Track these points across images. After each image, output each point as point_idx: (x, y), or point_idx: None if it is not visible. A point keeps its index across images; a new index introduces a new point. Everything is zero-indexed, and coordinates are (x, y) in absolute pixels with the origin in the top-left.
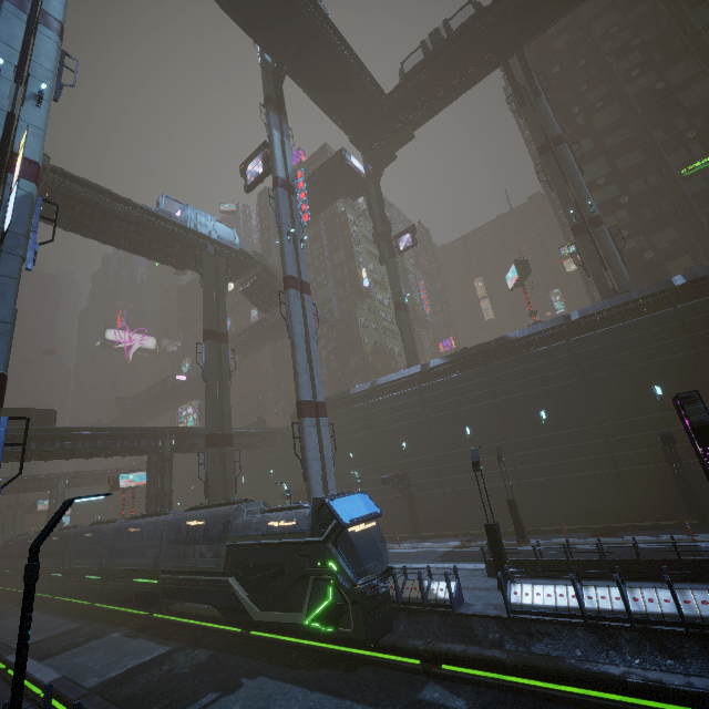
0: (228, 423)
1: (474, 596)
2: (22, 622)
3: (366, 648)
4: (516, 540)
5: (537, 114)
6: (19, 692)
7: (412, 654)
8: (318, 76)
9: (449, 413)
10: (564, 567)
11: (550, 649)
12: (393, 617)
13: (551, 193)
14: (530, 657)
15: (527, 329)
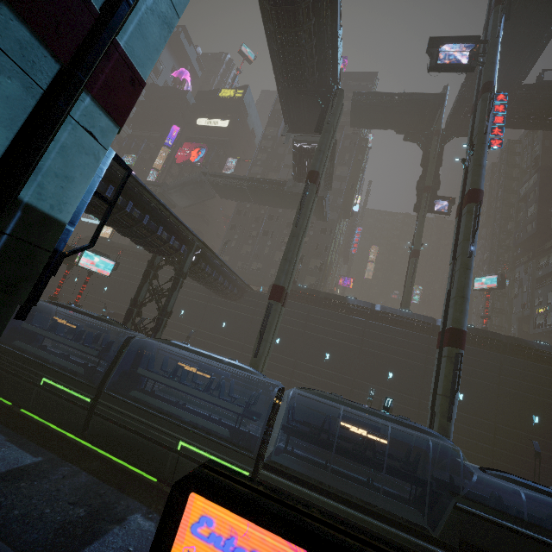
0: (291, 282)
1: None
2: None
3: None
4: None
5: (548, 180)
6: None
7: None
8: (519, 21)
9: None
10: None
11: None
12: None
13: (501, 234)
14: None
15: (545, 345)
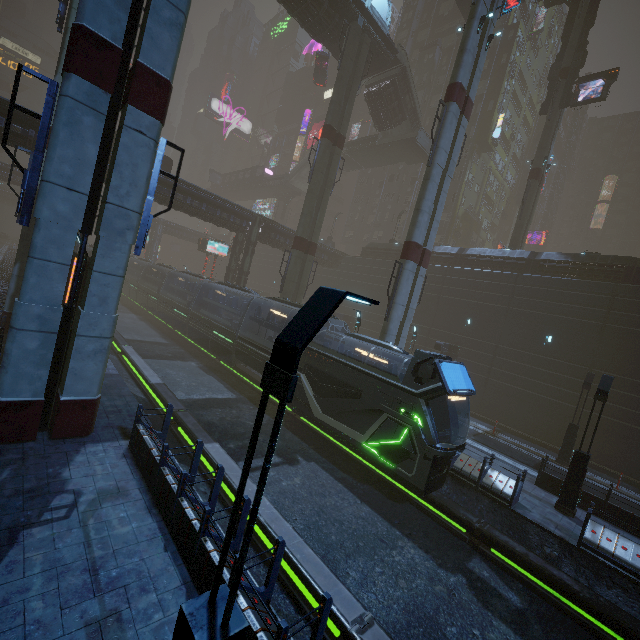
0: (317, 233)
1: (527, 500)
2: (254, 440)
3: (418, 495)
4: (557, 458)
5: None
6: (248, 535)
7: (460, 521)
8: None
9: (537, 314)
10: (636, 524)
11: (619, 601)
12: (445, 480)
13: None
14: (608, 605)
15: None
